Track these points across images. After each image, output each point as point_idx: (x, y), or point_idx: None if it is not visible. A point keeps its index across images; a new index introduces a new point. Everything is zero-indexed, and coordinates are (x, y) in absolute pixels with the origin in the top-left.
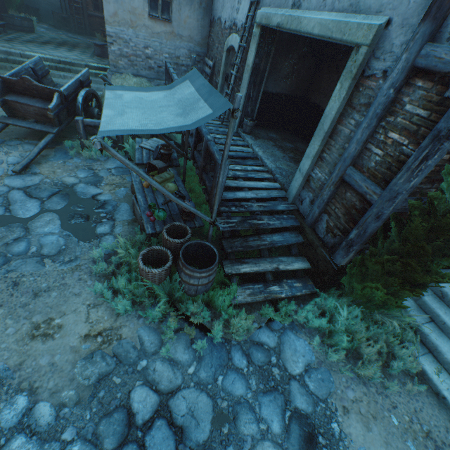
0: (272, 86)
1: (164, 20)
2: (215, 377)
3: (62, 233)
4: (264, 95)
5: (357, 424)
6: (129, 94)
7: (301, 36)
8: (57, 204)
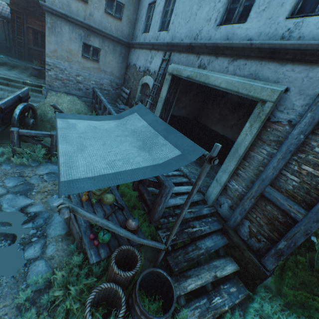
0: (176, 111)
1: (93, 60)
2: None
3: None
4: (171, 117)
5: None
6: (81, 123)
7: (195, 83)
8: None
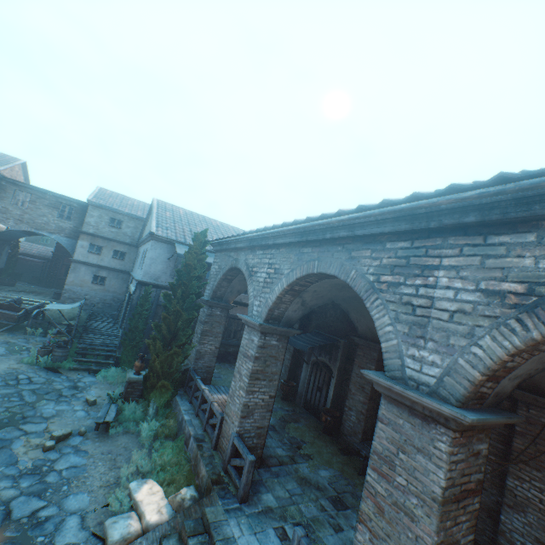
0: None
1: (101, 284)
2: (52, 377)
3: (6, 351)
4: None
5: (98, 389)
6: (58, 305)
7: None
8: (6, 345)
